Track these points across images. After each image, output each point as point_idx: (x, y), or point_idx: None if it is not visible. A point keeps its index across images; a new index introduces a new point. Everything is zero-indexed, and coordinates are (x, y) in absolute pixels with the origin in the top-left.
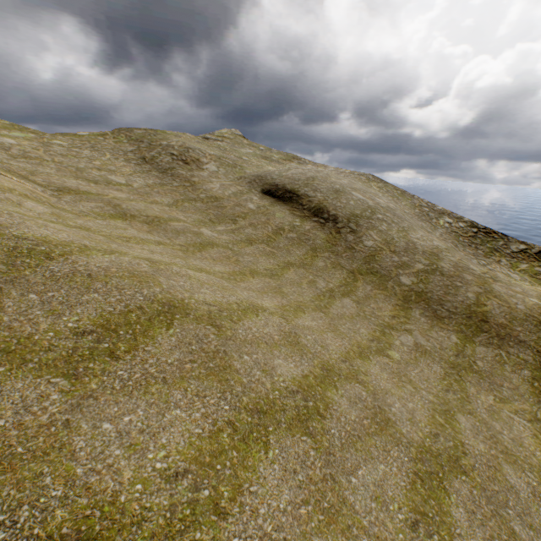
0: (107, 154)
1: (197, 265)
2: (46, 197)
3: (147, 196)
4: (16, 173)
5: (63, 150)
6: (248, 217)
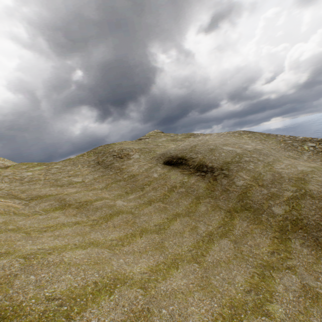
0: (79, 165)
1: (93, 238)
2: (17, 207)
3: (90, 186)
4: (11, 195)
5: (56, 170)
6: (152, 183)
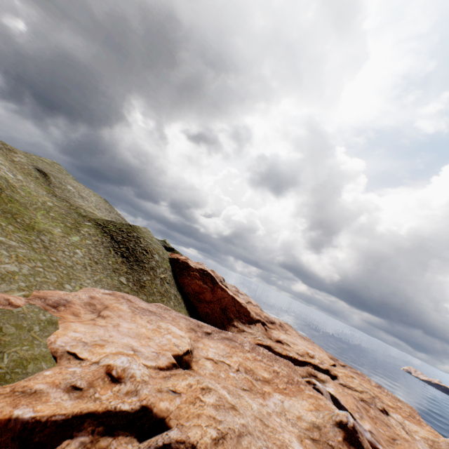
0: None
1: None
2: None
3: None
4: None
5: None
6: (22, 168)
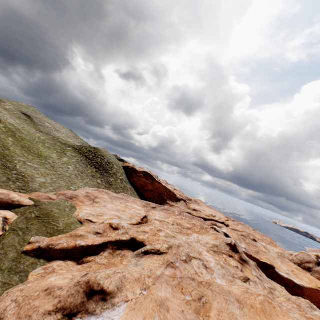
0: None
1: None
2: None
3: None
4: None
5: None
6: (13, 113)
